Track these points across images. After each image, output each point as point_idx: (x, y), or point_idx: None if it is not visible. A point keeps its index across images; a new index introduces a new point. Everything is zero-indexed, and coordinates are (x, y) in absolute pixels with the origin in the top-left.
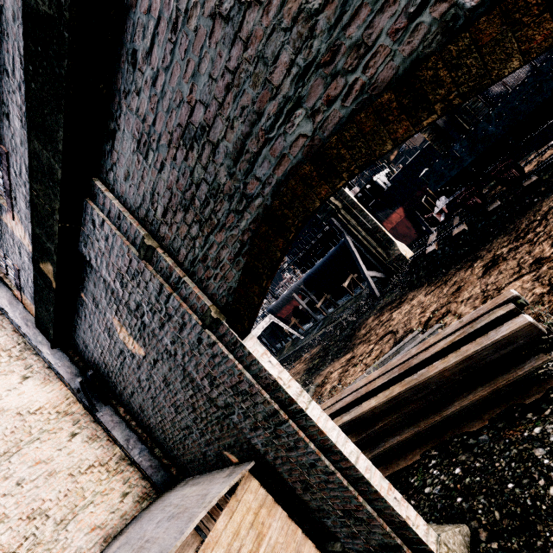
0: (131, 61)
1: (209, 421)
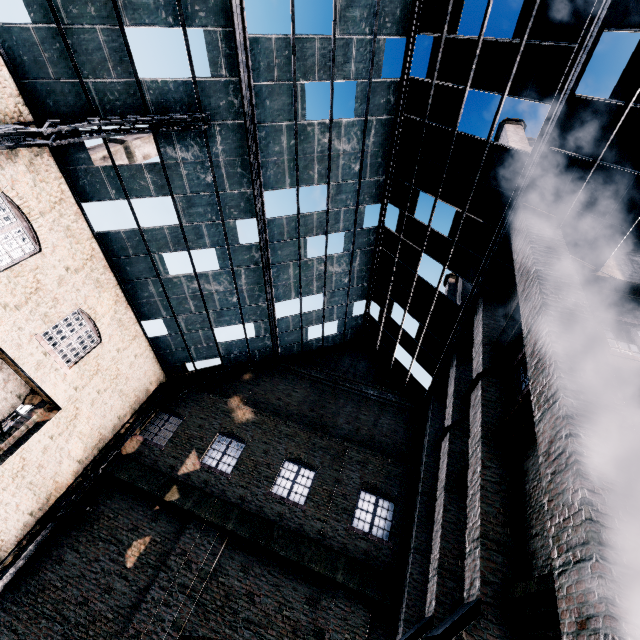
0: (267, 564)
1: (88, 639)
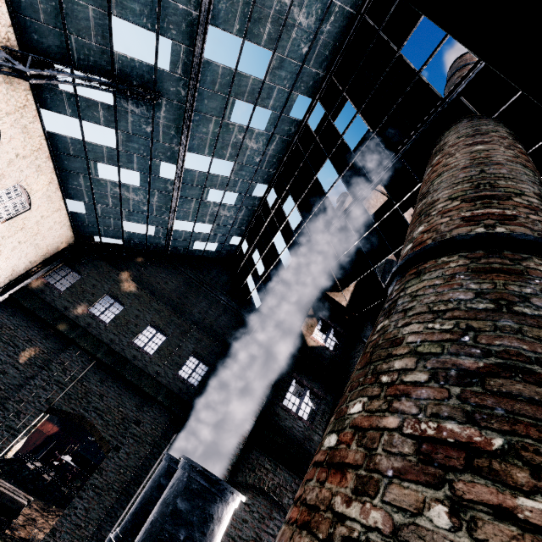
0: (118, 381)
1: None
